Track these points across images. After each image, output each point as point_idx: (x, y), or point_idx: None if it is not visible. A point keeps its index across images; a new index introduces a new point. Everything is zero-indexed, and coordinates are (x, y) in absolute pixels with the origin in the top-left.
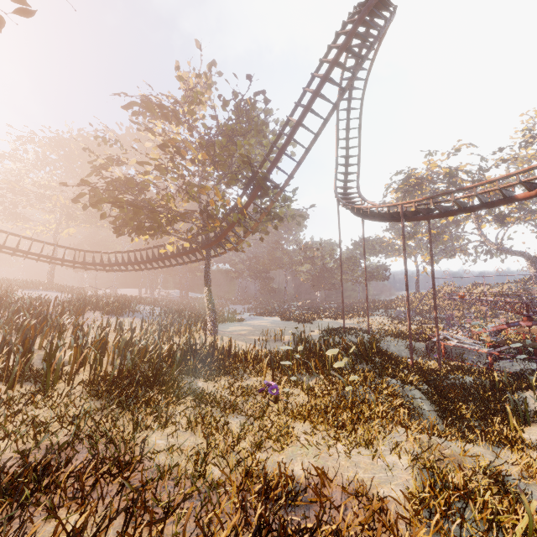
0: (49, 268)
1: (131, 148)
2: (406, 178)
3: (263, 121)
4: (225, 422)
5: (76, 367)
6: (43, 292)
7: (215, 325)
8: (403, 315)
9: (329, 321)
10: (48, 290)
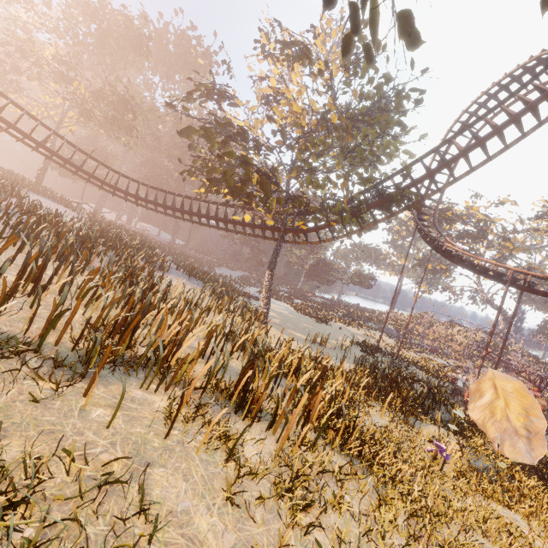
0: (40, 166)
1: (165, 51)
2: (445, 210)
3: (402, 121)
4: (466, 507)
5: (310, 406)
6: (36, 196)
7: (267, 313)
8: (391, 334)
9: (340, 326)
10: (38, 194)
